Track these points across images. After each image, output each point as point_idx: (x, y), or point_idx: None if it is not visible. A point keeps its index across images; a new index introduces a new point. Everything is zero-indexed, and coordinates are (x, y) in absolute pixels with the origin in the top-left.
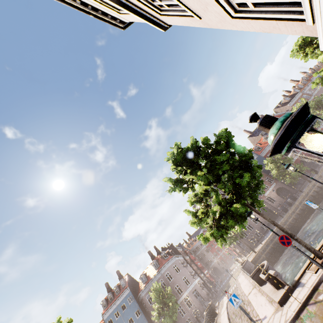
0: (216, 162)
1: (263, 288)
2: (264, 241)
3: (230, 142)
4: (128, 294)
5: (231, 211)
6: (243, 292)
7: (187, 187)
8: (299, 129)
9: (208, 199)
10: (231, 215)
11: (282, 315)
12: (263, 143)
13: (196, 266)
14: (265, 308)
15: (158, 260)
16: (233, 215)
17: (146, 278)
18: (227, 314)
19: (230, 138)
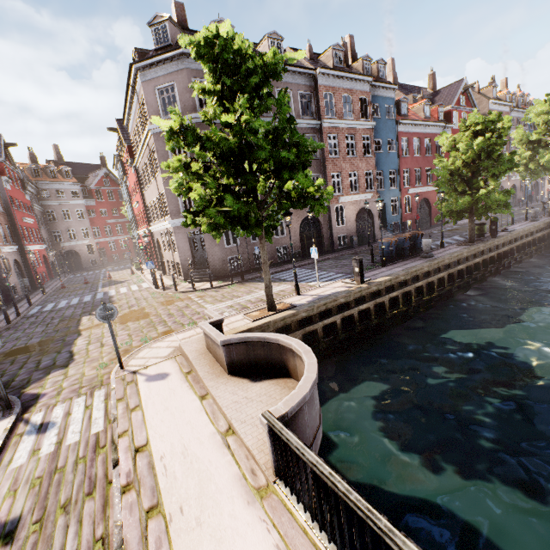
0: None
1: None
2: (310, 292)
3: None
4: None
5: None
6: None
7: None
8: None
9: None
10: None
11: None
12: (411, 112)
13: (11, 220)
14: None
15: None
16: None
17: None
18: None
19: None
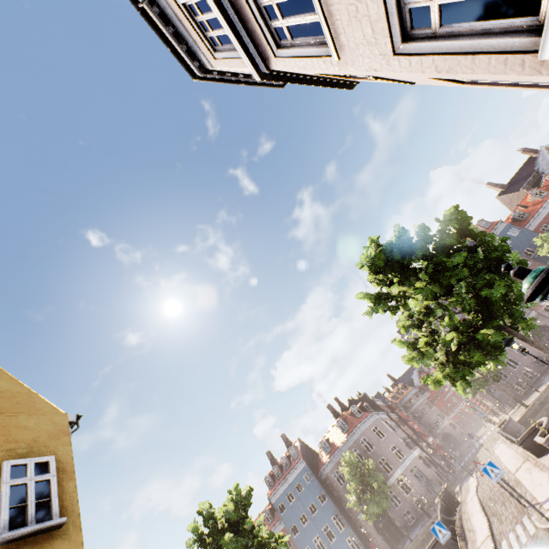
0: (445, 266)
1: (543, 460)
2: (543, 387)
3: (466, 228)
4: (304, 470)
5: (477, 340)
6: (505, 469)
7: (396, 305)
8: (548, 287)
9: (433, 321)
10: (477, 345)
11: None
12: (530, 205)
13: (412, 430)
14: (547, 487)
15: (345, 419)
16: (481, 345)
17: (329, 446)
18: (478, 500)
19: (465, 221)
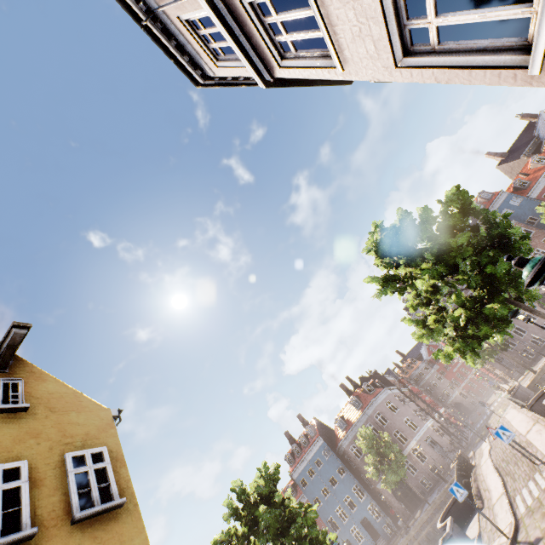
0: (450, 247)
1: None
2: None
3: (468, 207)
4: (322, 446)
5: (484, 314)
6: (516, 432)
7: (404, 286)
8: (544, 274)
9: (440, 299)
10: (484, 319)
11: None
12: (531, 172)
13: (423, 402)
14: None
15: (358, 396)
16: (488, 319)
17: (345, 422)
18: (492, 462)
19: (467, 201)
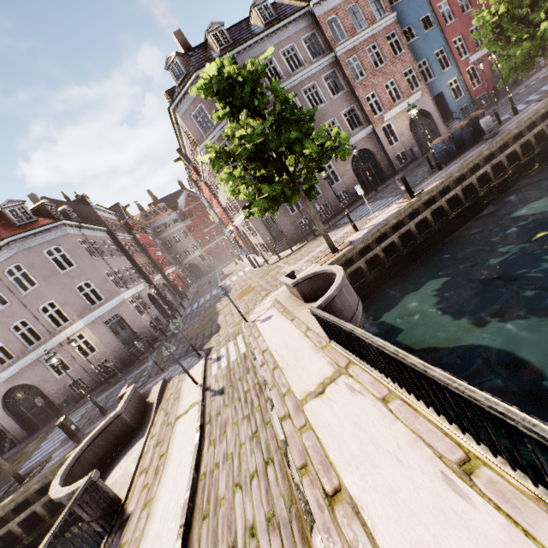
0: None
1: None
2: (367, 225)
3: None
4: None
5: None
6: None
7: None
8: None
9: None
10: None
11: None
12: None
13: (149, 258)
14: None
15: None
16: None
17: None
18: None
19: None
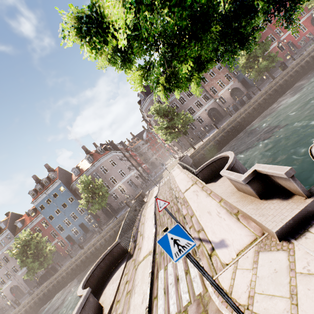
0: None
1: (212, 187)
2: (206, 139)
3: None
4: (60, 185)
5: None
6: (177, 188)
7: None
8: None
9: None
10: None
11: (302, 276)
12: None
13: (135, 161)
14: (219, 222)
15: (93, 155)
16: None
17: (79, 171)
18: (154, 208)
19: None
